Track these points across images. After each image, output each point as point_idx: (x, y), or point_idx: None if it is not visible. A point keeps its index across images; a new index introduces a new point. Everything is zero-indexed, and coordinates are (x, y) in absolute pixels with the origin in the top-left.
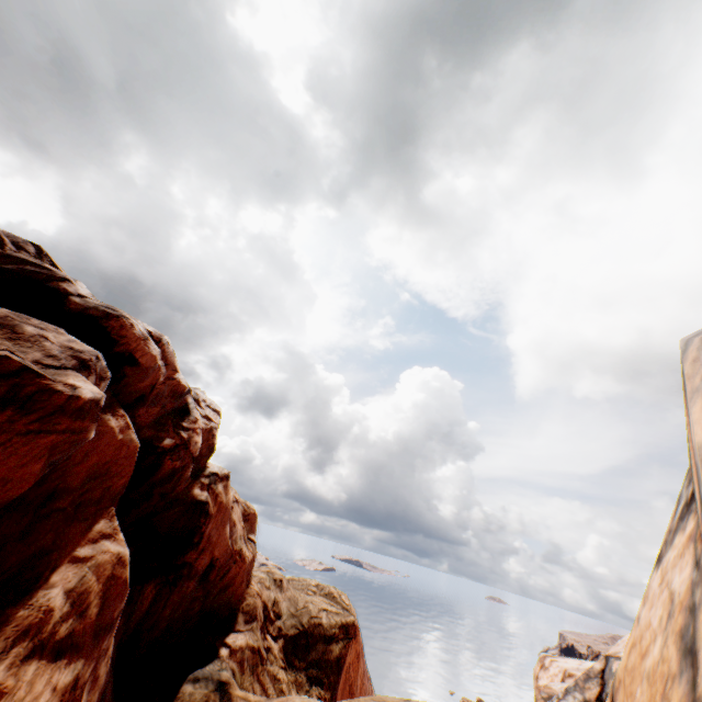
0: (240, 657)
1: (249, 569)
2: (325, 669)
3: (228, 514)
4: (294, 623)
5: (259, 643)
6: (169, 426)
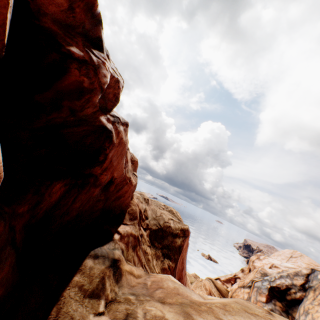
0: (126, 241)
1: (133, 190)
2: (172, 251)
3: (125, 151)
4: (155, 223)
5: (138, 233)
6: (78, 40)
